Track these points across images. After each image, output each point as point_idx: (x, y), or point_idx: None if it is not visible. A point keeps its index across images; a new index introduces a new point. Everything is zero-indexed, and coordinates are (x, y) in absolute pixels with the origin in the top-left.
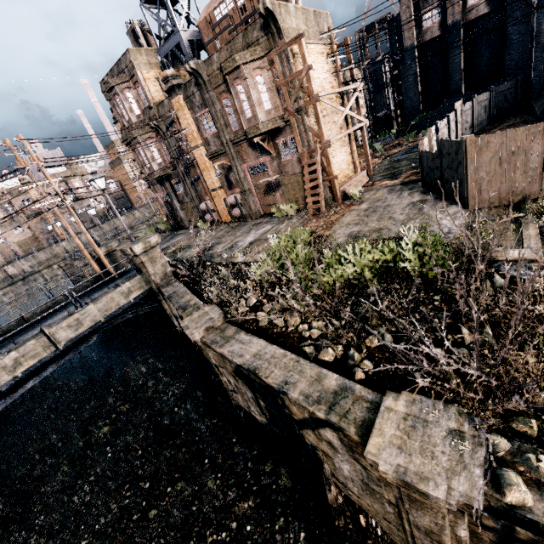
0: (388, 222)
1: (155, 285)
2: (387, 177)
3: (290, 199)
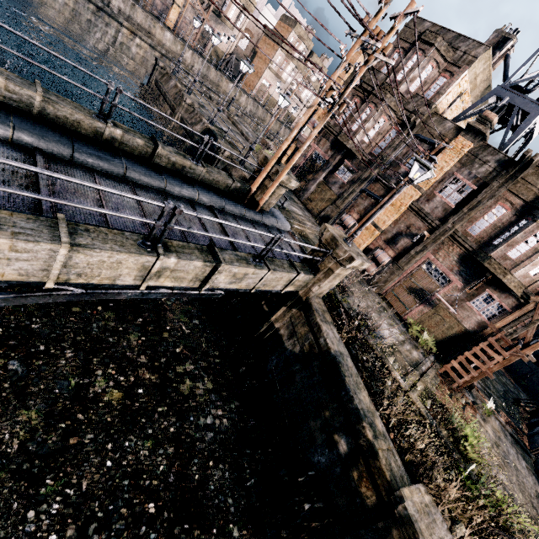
0: (534, 511)
1: (306, 293)
2: (487, 394)
3: (423, 322)
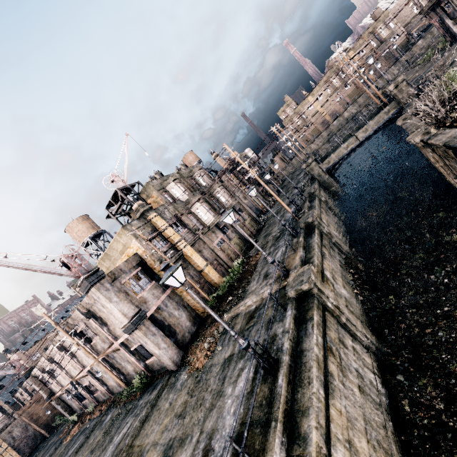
0: None
1: (403, 104)
2: None
3: None
